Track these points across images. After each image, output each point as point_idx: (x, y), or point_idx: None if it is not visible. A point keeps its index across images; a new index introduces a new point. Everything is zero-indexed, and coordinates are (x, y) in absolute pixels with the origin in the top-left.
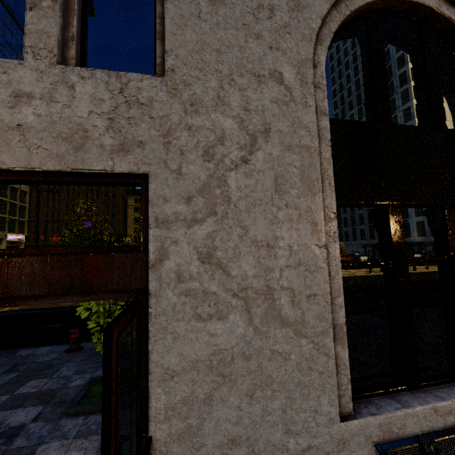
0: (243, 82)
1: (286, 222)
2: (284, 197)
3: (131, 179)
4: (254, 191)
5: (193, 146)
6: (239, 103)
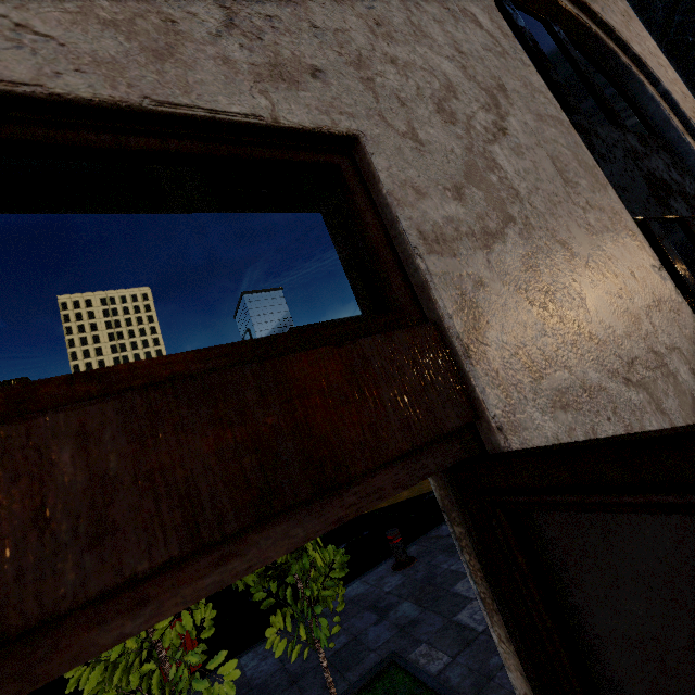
0: (434, 11)
1: (603, 231)
2: (578, 191)
3: (314, 155)
4: (540, 180)
5: (414, 93)
6: (445, 39)
